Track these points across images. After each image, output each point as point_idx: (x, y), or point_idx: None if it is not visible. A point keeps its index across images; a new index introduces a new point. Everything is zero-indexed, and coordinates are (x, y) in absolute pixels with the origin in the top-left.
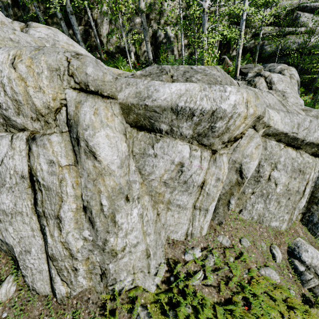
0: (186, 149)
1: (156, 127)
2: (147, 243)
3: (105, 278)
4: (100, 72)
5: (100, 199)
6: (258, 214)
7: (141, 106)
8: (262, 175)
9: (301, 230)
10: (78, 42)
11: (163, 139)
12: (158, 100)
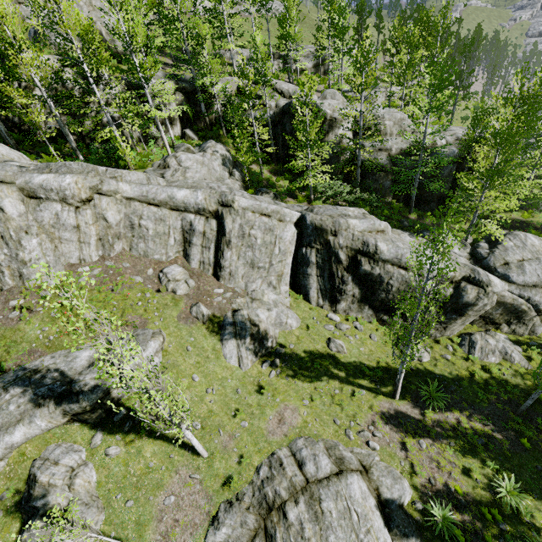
0: (59, 207)
1: (39, 196)
2: (47, 260)
3: (22, 277)
4: (3, 172)
5: (10, 232)
6: (143, 251)
7: (28, 186)
8: (134, 223)
9: (181, 261)
10: (5, 136)
11: (45, 202)
12: (34, 183)
